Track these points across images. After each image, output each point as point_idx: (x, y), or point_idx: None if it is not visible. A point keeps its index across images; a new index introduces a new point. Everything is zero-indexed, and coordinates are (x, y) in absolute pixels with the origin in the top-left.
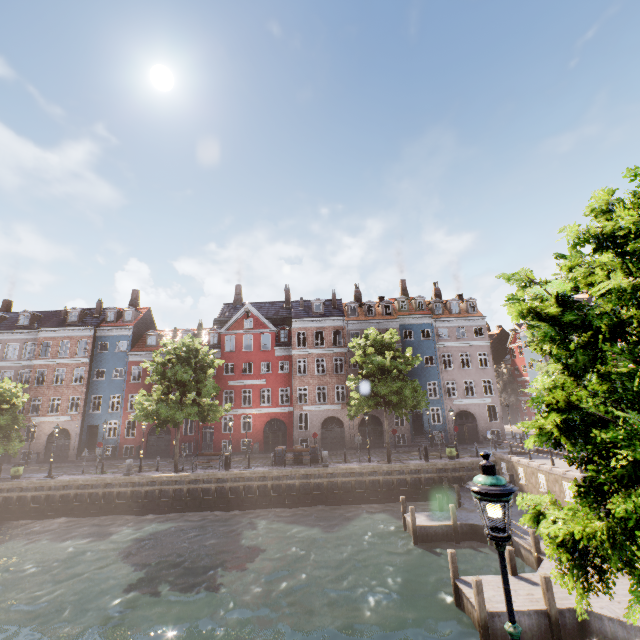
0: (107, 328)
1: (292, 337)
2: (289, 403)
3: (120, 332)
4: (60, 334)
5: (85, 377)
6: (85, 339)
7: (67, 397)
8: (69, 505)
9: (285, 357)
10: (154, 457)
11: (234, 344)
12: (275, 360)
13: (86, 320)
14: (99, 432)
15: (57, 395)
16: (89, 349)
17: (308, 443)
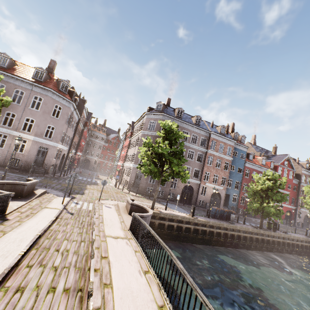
0: (239, 144)
1: (301, 176)
2: (293, 205)
3: (242, 148)
4: (220, 139)
5: (229, 168)
6: (230, 146)
7: (221, 176)
8: (307, 250)
9: (295, 184)
10: (248, 216)
11: (281, 172)
12: (292, 184)
13: (225, 134)
14: (229, 198)
15: (216, 173)
16: (232, 153)
17: (299, 224)
